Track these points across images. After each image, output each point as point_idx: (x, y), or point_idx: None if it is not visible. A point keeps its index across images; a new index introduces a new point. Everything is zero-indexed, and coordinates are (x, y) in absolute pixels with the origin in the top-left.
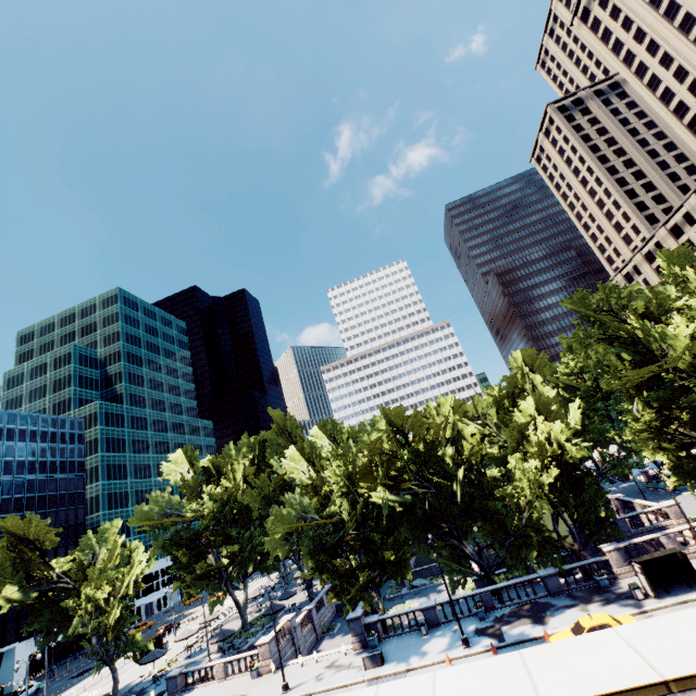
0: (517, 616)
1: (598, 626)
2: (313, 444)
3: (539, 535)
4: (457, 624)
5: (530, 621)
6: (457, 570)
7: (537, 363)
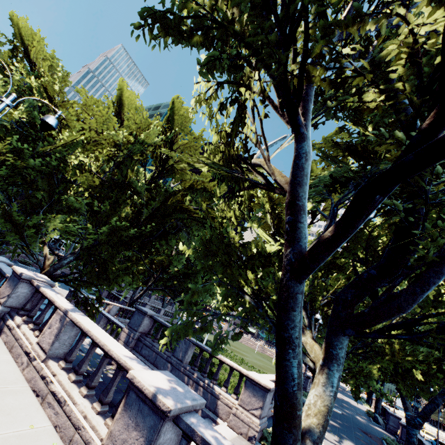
0: None
1: None
2: None
3: None
4: None
5: None
6: None
7: None
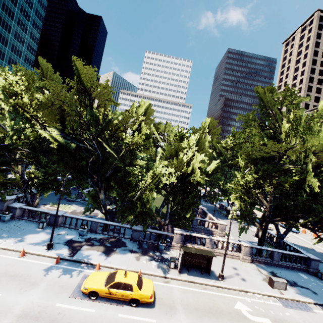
0: (101, 242)
1: (123, 284)
2: (34, 79)
3: (142, 209)
4: (66, 231)
5: (103, 250)
6: (93, 203)
7: (214, 131)
